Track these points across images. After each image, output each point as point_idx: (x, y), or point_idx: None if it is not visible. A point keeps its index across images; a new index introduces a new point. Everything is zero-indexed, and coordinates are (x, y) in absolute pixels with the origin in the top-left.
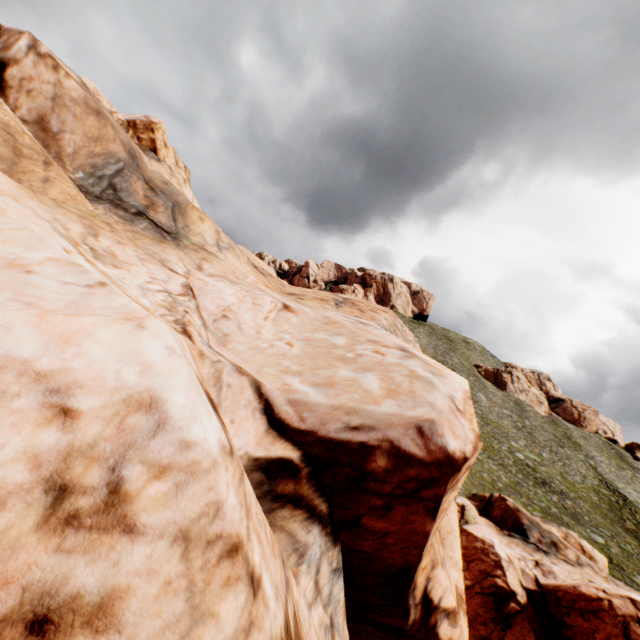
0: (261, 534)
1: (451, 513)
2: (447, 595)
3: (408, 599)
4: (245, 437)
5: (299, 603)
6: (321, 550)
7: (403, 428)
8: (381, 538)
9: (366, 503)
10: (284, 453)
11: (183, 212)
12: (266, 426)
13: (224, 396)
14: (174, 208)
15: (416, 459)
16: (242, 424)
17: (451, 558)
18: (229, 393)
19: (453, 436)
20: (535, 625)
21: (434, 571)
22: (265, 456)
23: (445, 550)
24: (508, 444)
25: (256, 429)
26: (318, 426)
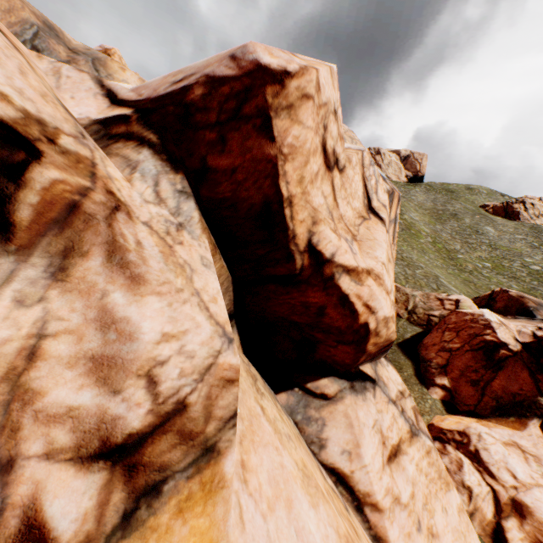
0: (2, 57)
1: (376, 231)
2: (342, 254)
3: (289, 245)
4: (86, 109)
5: (124, 186)
6: (158, 170)
7: (218, 63)
8: (232, 178)
9: (203, 142)
10: (120, 113)
11: (103, 64)
12: (109, 105)
13: (64, 83)
14: (94, 62)
15: (229, 79)
16: (83, 101)
17: (369, 254)
18: (69, 82)
19: (270, 56)
20: (530, 365)
21: (318, 228)
22: (104, 118)
23: (361, 247)
24: (521, 261)
25: (98, 106)
26: (151, 94)
